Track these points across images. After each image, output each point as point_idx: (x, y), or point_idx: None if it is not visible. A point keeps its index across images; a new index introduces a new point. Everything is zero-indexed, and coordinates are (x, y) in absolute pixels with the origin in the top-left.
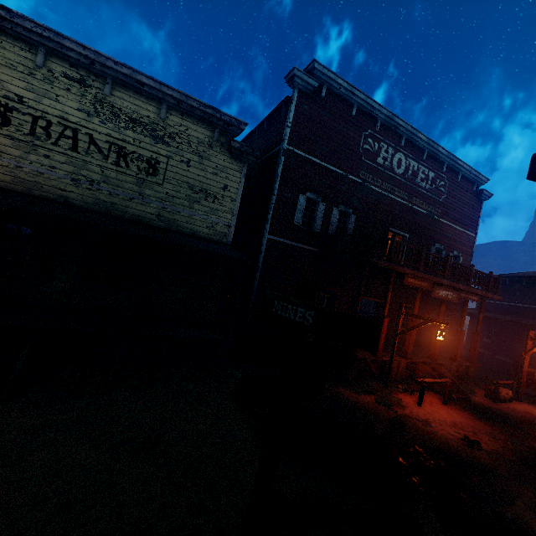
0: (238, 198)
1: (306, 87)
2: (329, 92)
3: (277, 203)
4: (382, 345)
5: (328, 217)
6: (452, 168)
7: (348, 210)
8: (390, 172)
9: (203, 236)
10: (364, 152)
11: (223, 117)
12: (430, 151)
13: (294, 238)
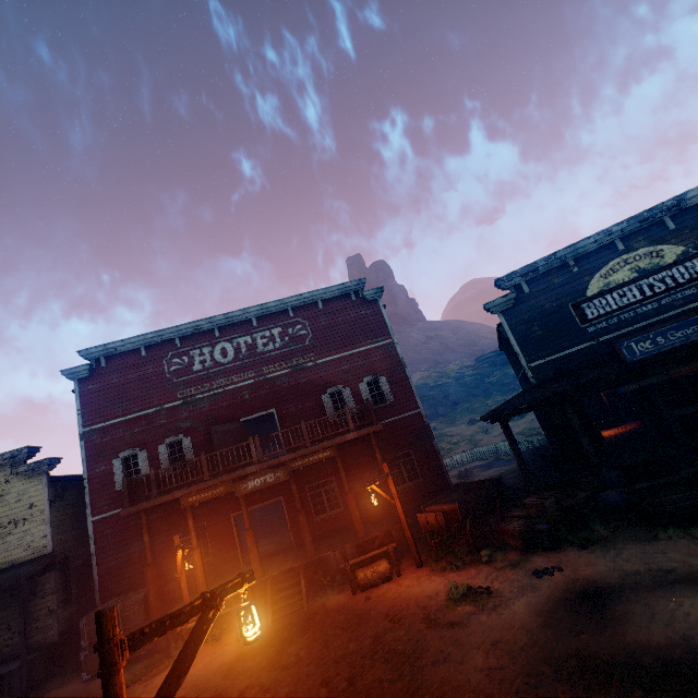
0: (47, 507)
1: (81, 374)
2: (111, 358)
3: (92, 483)
4: (203, 584)
5: (157, 458)
6: (305, 304)
7: (178, 437)
8: (217, 368)
9: (24, 560)
10: (174, 374)
11: (5, 456)
12: (258, 314)
13: (124, 503)
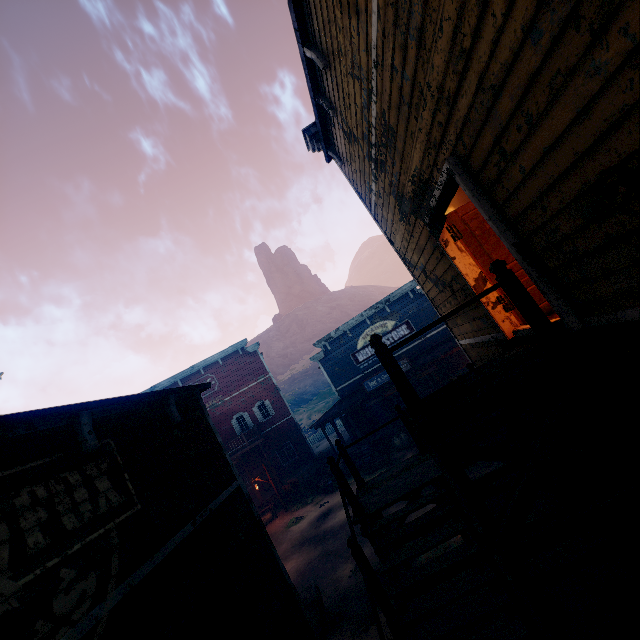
0: None
1: None
2: None
3: None
4: None
5: None
6: (211, 363)
7: None
8: None
9: None
10: None
11: None
12: (181, 378)
13: None
